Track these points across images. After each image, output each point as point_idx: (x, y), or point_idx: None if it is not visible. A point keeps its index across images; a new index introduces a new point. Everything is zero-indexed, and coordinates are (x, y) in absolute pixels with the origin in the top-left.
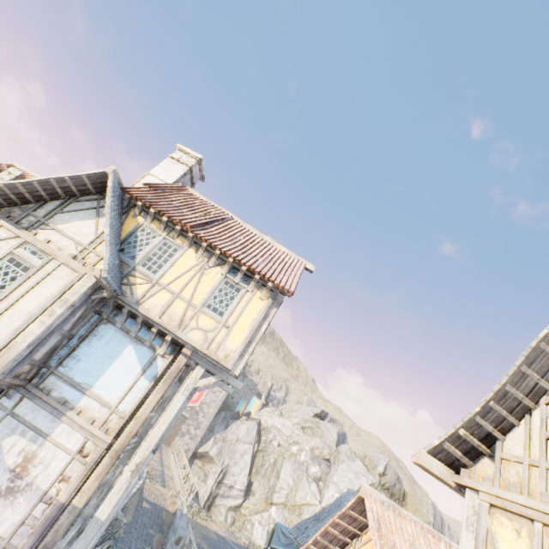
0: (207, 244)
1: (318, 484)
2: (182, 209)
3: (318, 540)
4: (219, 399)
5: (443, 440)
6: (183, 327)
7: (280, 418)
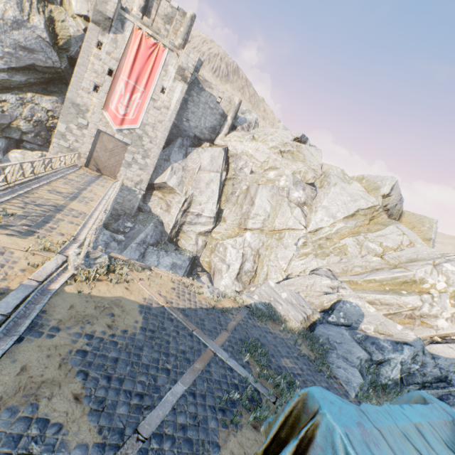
0: None
1: (302, 209)
2: None
3: None
4: (166, 119)
5: None
6: None
7: (253, 142)
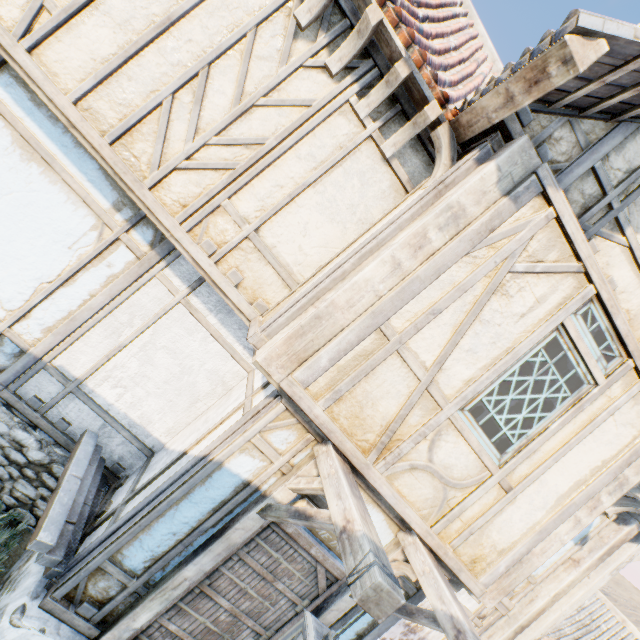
0: None
1: None
2: None
3: None
4: None
5: None
6: None
7: None
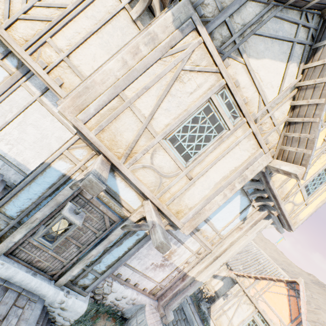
0: None
1: None
2: None
3: (256, 276)
4: None
5: None
6: (286, 200)
7: None
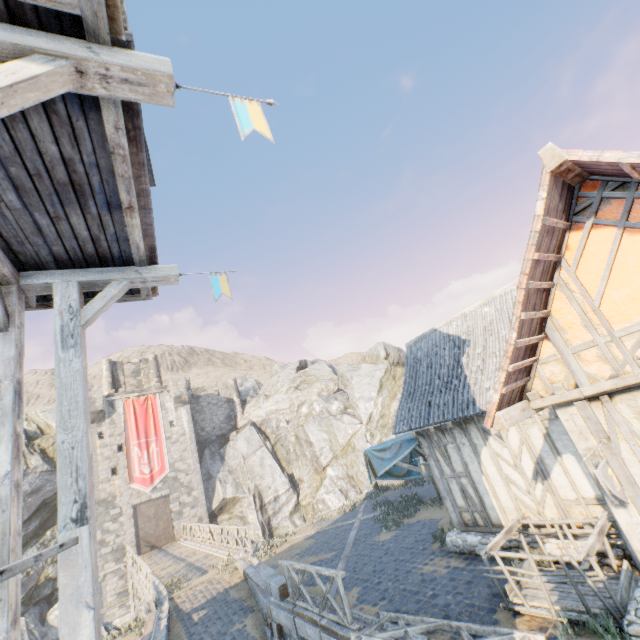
0: None
1: (348, 413)
2: None
3: (522, 323)
4: (188, 443)
5: None
6: None
7: (269, 400)
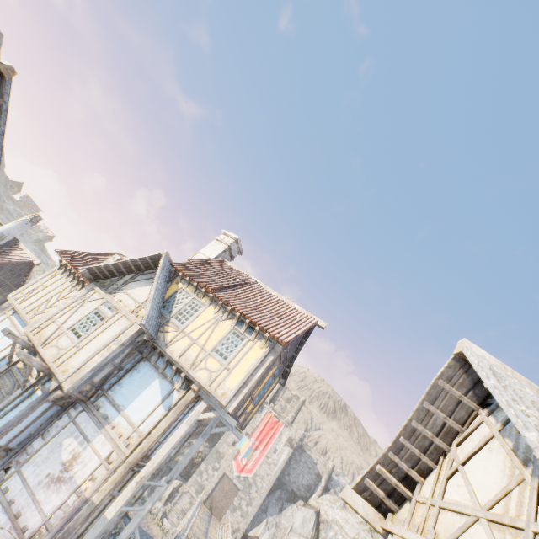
0: (222, 301)
1: None
2: (213, 277)
3: None
4: (273, 473)
5: (364, 475)
6: (194, 366)
7: (343, 510)
